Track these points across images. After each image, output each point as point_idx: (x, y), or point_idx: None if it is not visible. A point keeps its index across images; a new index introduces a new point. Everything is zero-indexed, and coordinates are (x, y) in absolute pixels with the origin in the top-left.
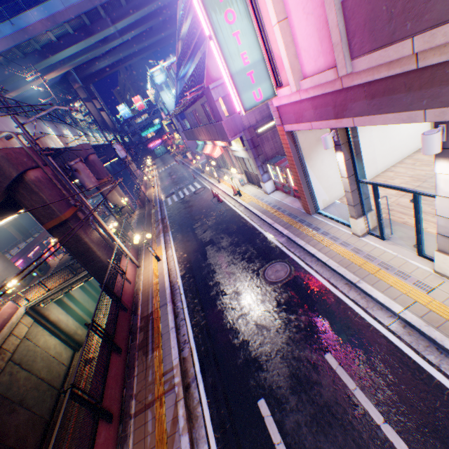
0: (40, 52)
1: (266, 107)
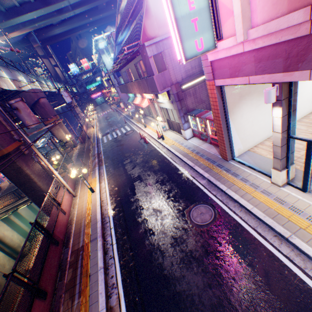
0: (4, 14)
1: (190, 67)
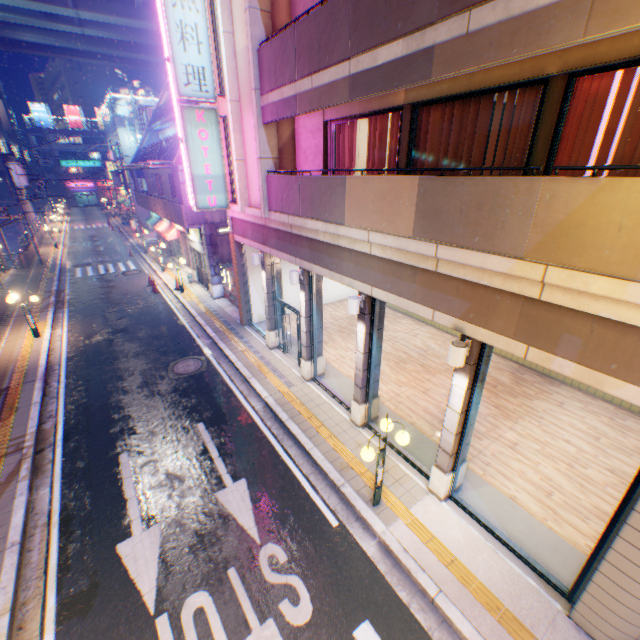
0: None
1: None
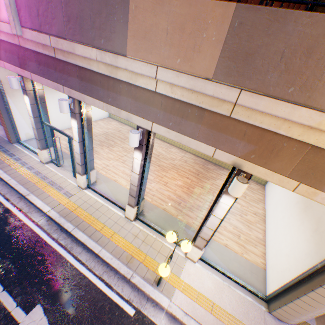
0: None
1: None
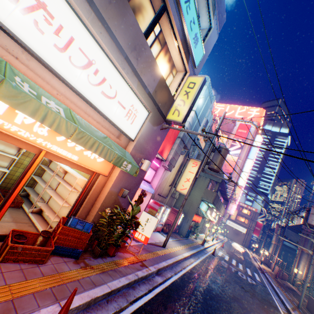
0: None
1: None
